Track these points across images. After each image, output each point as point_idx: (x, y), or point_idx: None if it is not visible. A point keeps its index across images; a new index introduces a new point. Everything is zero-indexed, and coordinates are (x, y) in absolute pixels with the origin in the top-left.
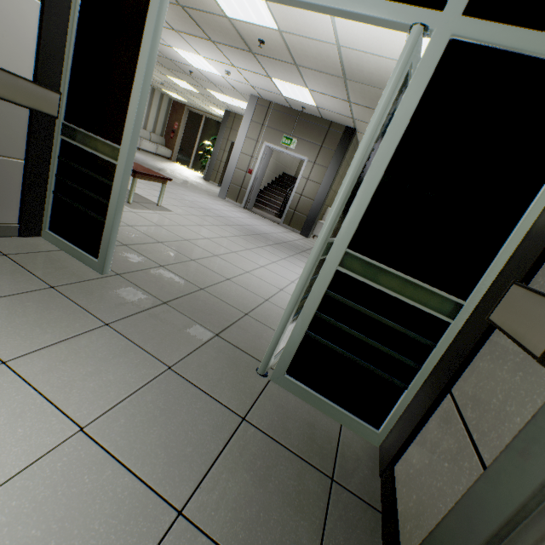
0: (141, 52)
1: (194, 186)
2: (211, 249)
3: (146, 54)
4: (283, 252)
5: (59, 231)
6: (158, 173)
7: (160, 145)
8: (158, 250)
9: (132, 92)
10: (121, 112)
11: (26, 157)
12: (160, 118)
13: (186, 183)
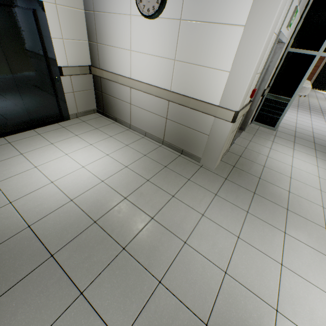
0: (305, 75)
1: None
2: None
3: (307, 76)
4: (293, 110)
5: (257, 121)
6: None
7: None
8: None
9: (299, 85)
10: (292, 90)
11: (259, 105)
12: None
13: None
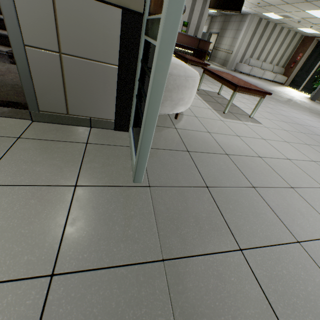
0: None
1: (296, 104)
2: (288, 175)
3: None
4: None
5: (134, 129)
6: (260, 88)
7: (278, 74)
8: (217, 164)
9: None
10: None
11: (118, 62)
12: (286, 53)
13: (289, 101)
